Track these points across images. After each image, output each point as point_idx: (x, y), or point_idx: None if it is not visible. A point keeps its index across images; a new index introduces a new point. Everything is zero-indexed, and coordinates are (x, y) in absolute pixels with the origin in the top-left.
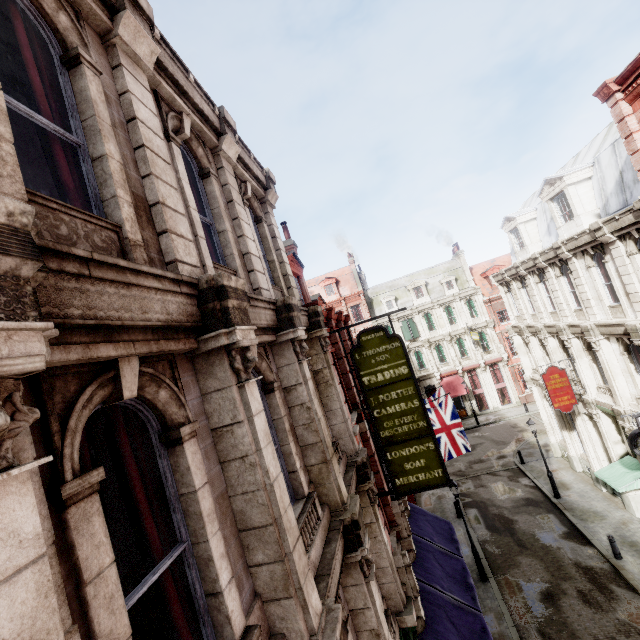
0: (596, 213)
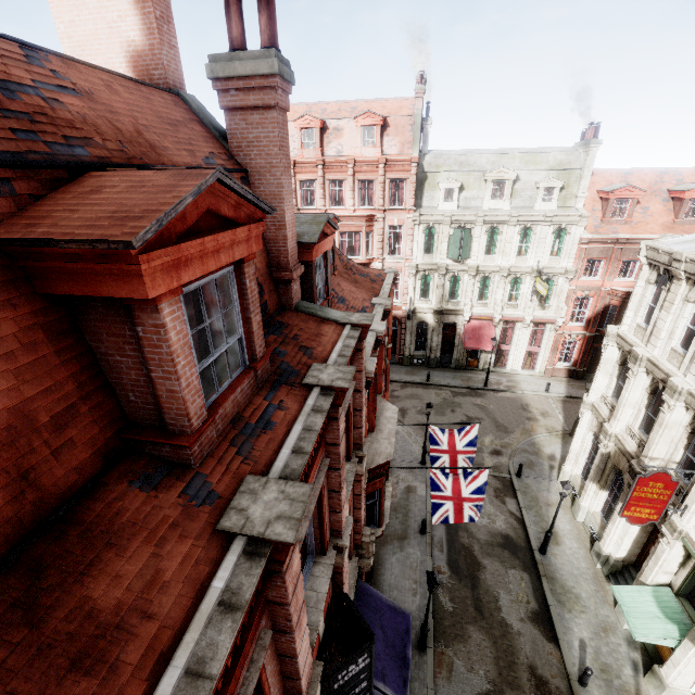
0: None
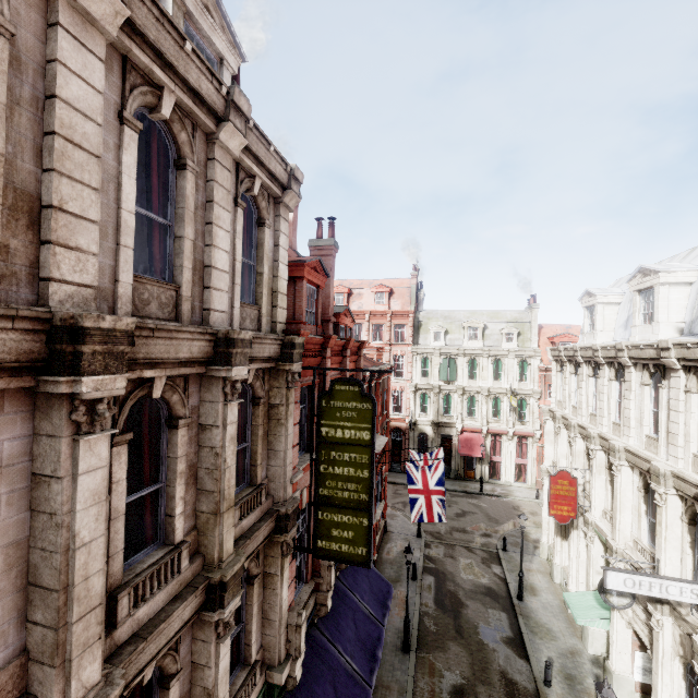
0: (680, 326)
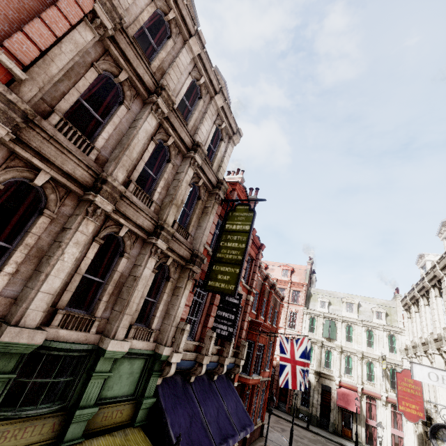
0: None
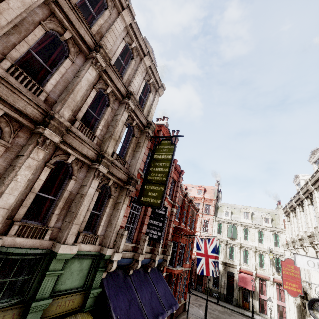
0: None
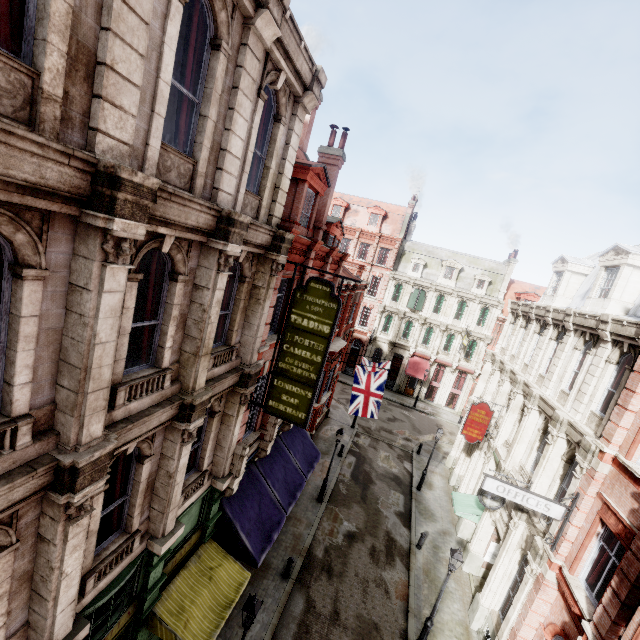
0: (628, 307)
